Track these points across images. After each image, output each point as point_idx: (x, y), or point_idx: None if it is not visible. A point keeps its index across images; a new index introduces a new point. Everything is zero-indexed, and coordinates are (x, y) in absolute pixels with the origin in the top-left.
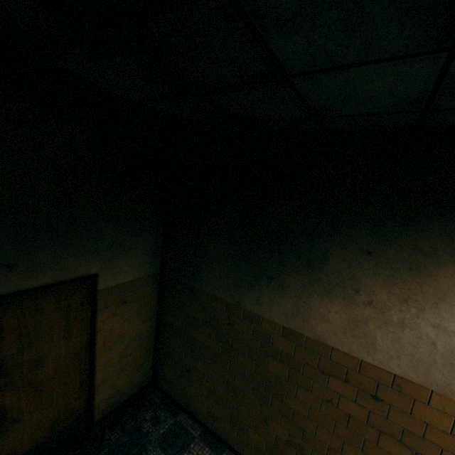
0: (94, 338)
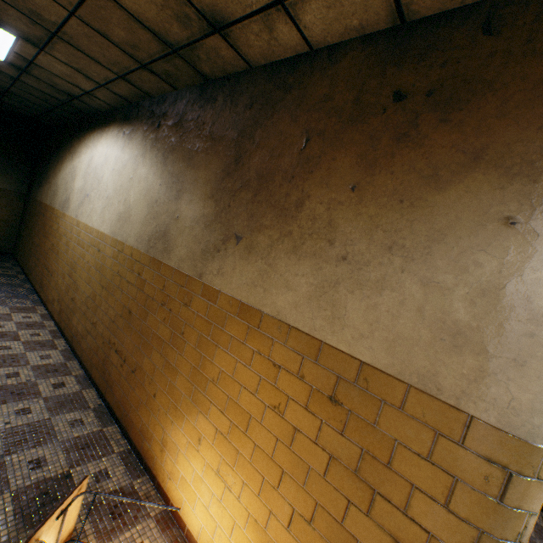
0: None
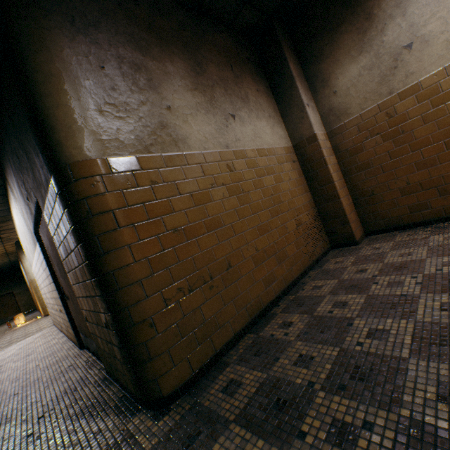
0: (17, 300)
